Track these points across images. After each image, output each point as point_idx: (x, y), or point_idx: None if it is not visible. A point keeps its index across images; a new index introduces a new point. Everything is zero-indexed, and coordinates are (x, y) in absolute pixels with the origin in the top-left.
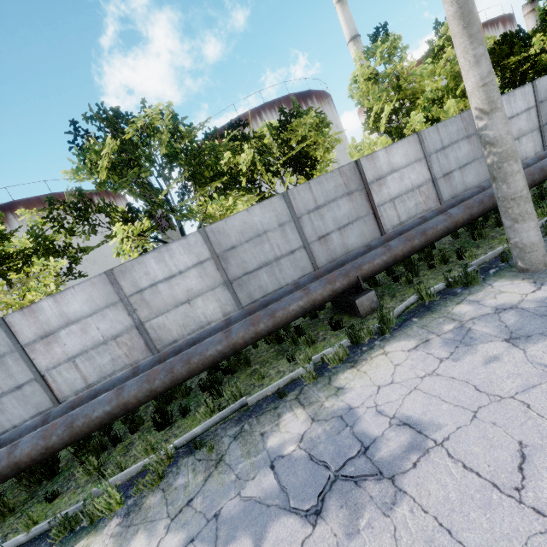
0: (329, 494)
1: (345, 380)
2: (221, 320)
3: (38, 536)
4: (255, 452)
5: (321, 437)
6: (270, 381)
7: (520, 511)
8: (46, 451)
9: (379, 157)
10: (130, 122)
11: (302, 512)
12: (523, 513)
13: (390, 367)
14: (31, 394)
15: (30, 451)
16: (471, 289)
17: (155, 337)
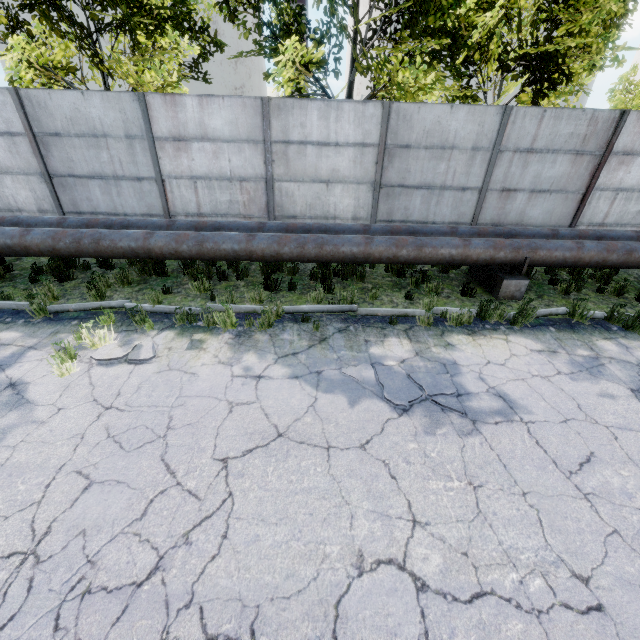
0: (418, 405)
1: (458, 341)
2: (348, 221)
3: (159, 313)
4: (357, 350)
5: (422, 369)
6: (381, 305)
7: (564, 482)
8: (175, 254)
9: None
10: None
11: (392, 404)
12: (566, 483)
13: (506, 353)
14: (147, 192)
15: (162, 246)
16: (628, 334)
17: (278, 201)
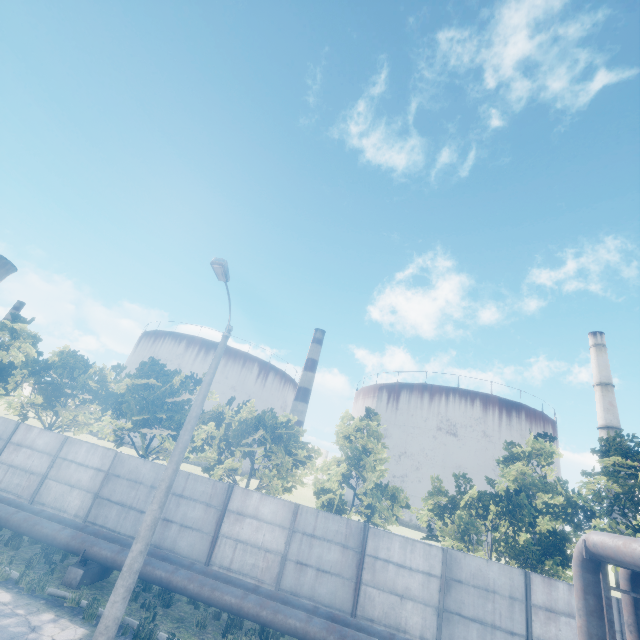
0: None
1: None
2: (72, 516)
3: None
4: None
5: None
6: None
7: None
8: None
9: (252, 497)
10: (155, 376)
11: None
12: None
13: None
14: None
15: None
16: (80, 620)
17: (42, 491)
